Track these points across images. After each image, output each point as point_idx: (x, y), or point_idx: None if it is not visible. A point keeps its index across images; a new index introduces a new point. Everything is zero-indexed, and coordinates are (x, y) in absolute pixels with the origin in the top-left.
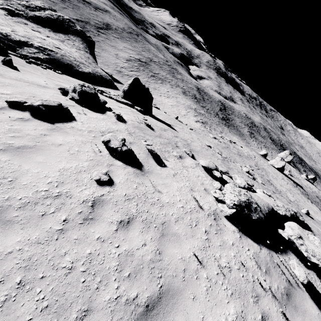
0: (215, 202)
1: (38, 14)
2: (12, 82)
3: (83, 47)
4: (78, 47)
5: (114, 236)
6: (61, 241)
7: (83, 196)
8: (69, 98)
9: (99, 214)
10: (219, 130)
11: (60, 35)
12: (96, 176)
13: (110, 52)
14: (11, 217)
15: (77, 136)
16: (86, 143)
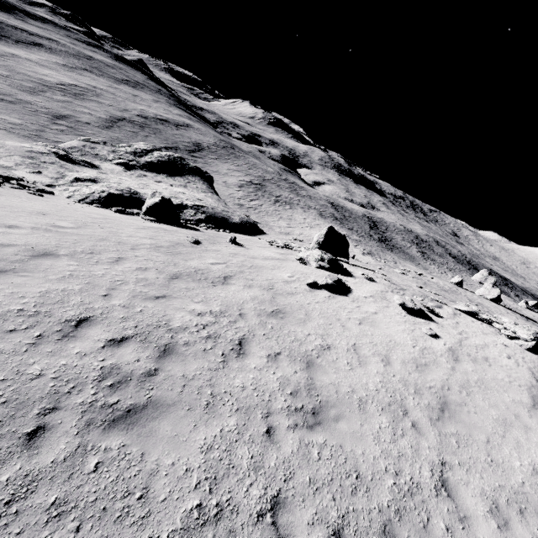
0: (509, 340)
1: (149, 160)
2: (271, 262)
3: (206, 187)
4: (203, 190)
5: (478, 369)
6: (458, 373)
7: (436, 347)
8: (315, 267)
9: (457, 357)
10: (390, 259)
11: (179, 179)
12: (428, 332)
13: (217, 181)
14: (424, 363)
15: (372, 303)
16: (384, 308)
